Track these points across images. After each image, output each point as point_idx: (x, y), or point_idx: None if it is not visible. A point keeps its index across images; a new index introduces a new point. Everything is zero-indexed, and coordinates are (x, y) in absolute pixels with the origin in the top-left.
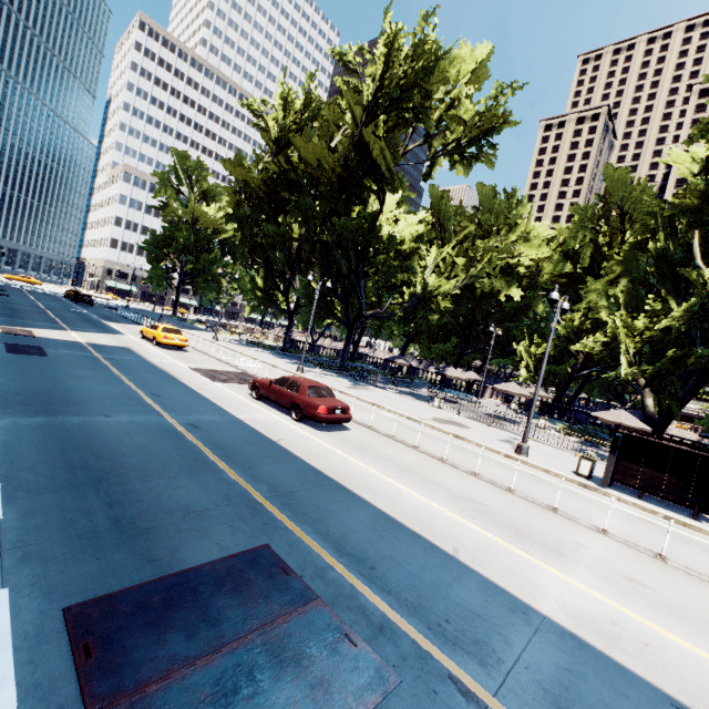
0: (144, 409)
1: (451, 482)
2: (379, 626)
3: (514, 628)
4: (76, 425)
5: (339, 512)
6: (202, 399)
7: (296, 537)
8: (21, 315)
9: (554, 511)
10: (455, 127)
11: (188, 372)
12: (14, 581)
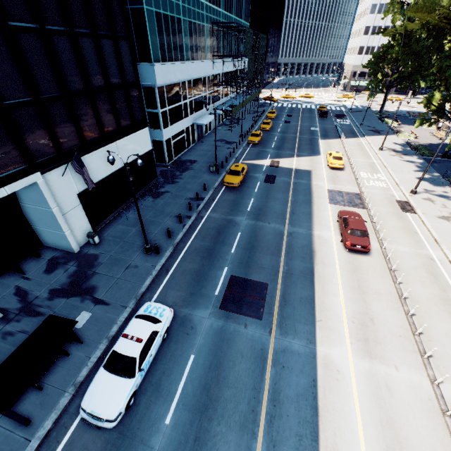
0: (282, 221)
1: (378, 307)
2: (270, 313)
3: (300, 340)
4: (259, 226)
5: (298, 287)
6: (309, 217)
7: (277, 286)
8: (284, 145)
9: (422, 356)
10: None
11: (322, 194)
12: (228, 266)
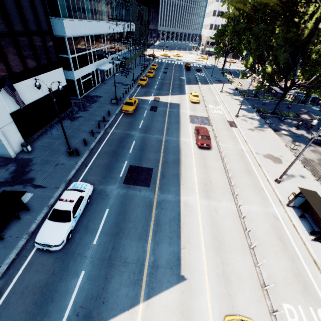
0: (161, 134)
1: (213, 175)
2: (154, 183)
3: (172, 195)
4: (147, 137)
5: (171, 169)
6: (178, 131)
7: (158, 169)
8: (162, 87)
9: (233, 195)
10: None
11: (186, 118)
12: (128, 160)
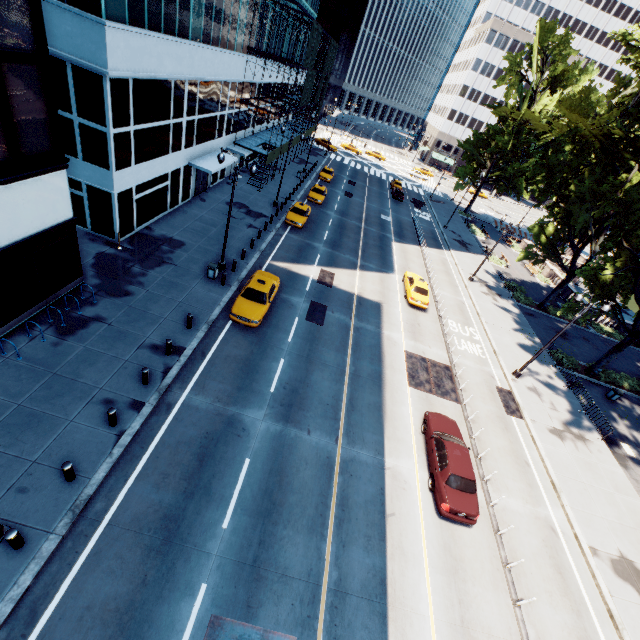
0: (333, 427)
1: None
2: None
3: None
4: (289, 441)
5: None
6: (378, 419)
7: None
8: (342, 240)
9: None
10: None
11: (399, 362)
12: (210, 580)
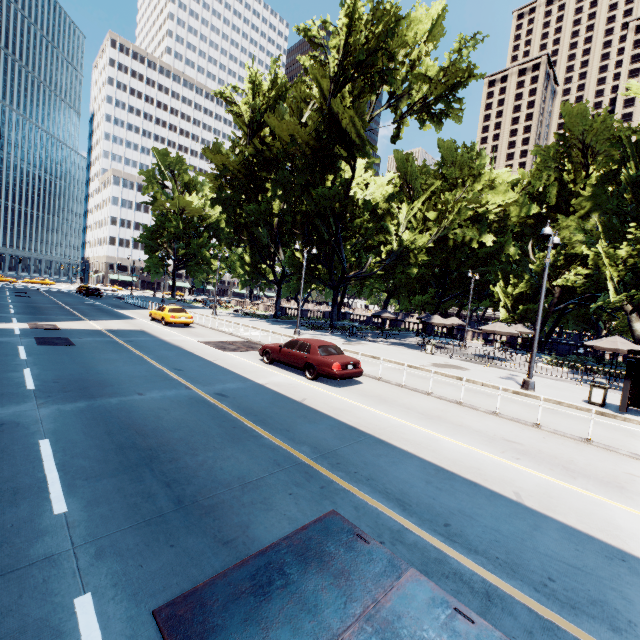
0: (172, 384)
1: (477, 424)
2: (485, 594)
3: (623, 580)
4: (115, 406)
5: (388, 467)
6: (220, 369)
7: (358, 499)
8: (43, 311)
9: (588, 442)
10: (418, 87)
11: (200, 346)
12: (94, 582)
